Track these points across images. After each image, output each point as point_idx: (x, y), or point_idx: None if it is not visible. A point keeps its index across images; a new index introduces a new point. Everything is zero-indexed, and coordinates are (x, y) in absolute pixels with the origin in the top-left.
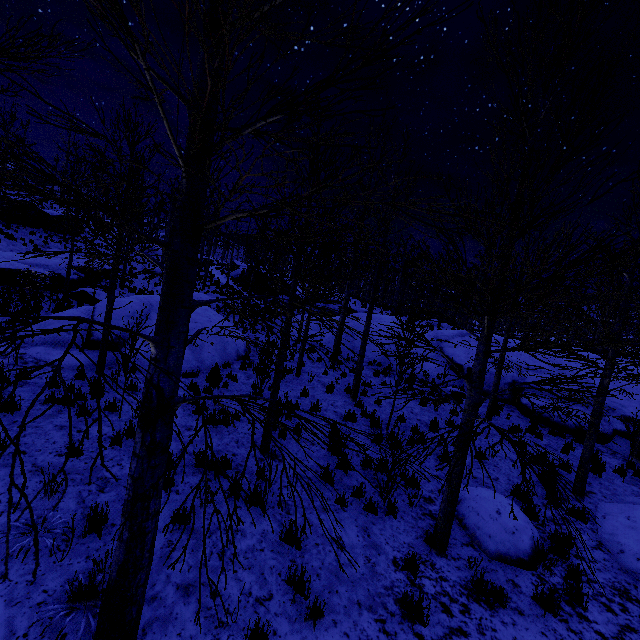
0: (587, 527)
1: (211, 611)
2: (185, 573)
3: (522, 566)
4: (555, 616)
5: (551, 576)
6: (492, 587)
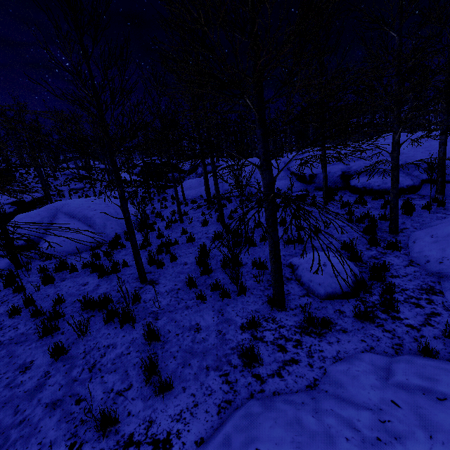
0: (401, 253)
1: (73, 415)
2: (55, 392)
3: (347, 297)
4: (372, 325)
5: (371, 297)
6: (317, 321)
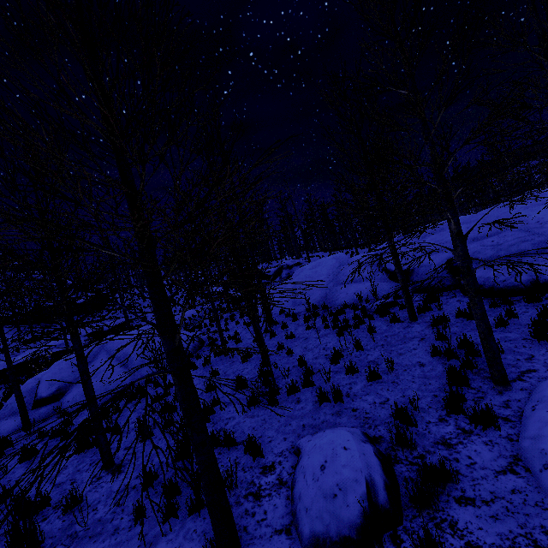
0: (501, 435)
1: None
2: None
3: None
4: None
5: None
6: None
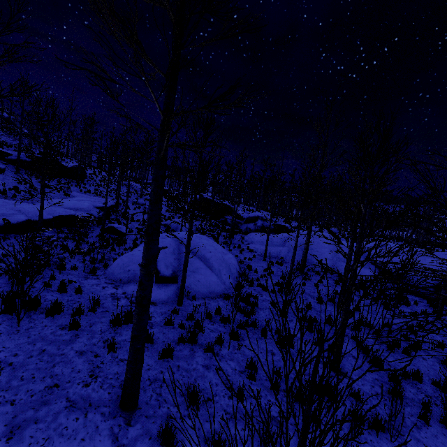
0: None
1: None
2: None
3: None
4: None
5: None
6: None
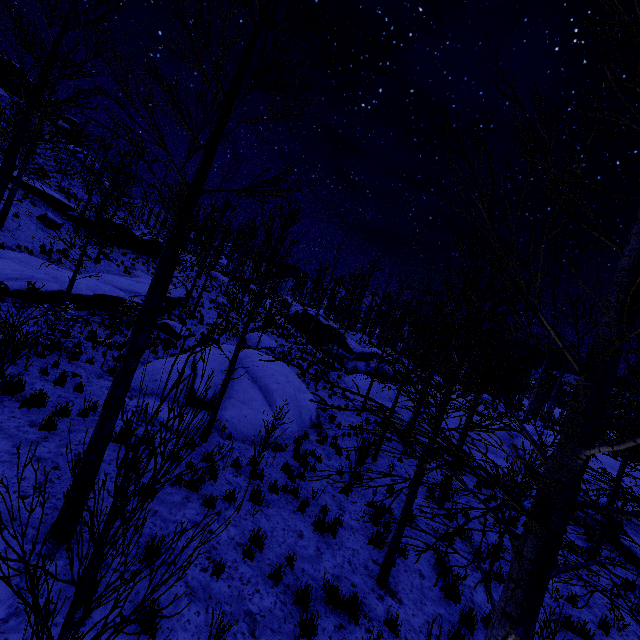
0: None
1: None
2: None
3: None
4: None
5: None
6: None
